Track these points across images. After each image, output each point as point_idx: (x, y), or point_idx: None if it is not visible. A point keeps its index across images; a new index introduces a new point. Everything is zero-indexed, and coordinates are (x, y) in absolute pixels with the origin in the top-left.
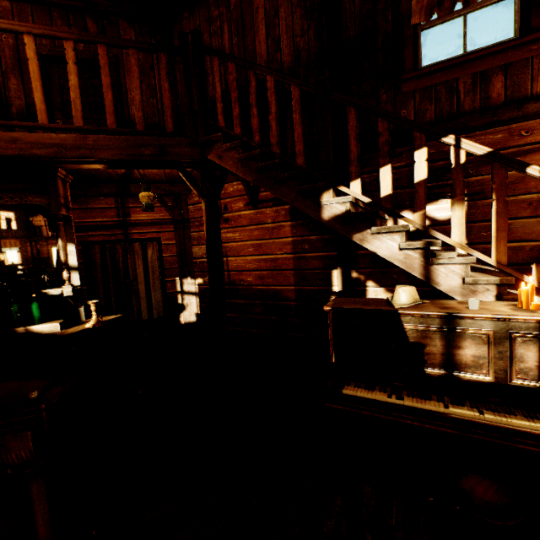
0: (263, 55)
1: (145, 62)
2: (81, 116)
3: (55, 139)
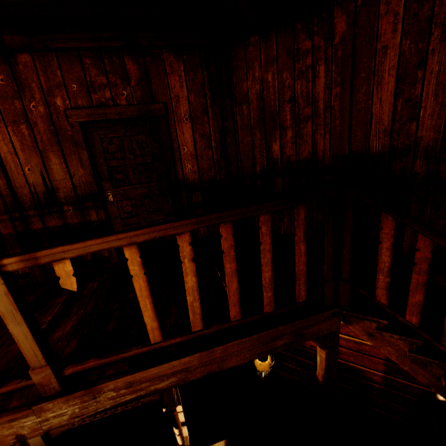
0: (384, 120)
1: (197, 104)
2: (199, 317)
3: (176, 366)
